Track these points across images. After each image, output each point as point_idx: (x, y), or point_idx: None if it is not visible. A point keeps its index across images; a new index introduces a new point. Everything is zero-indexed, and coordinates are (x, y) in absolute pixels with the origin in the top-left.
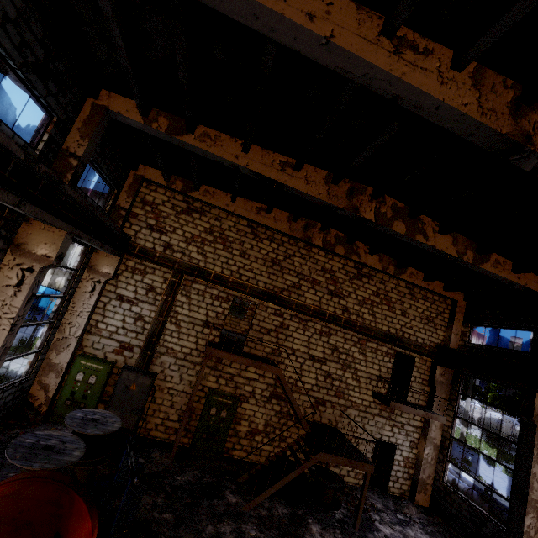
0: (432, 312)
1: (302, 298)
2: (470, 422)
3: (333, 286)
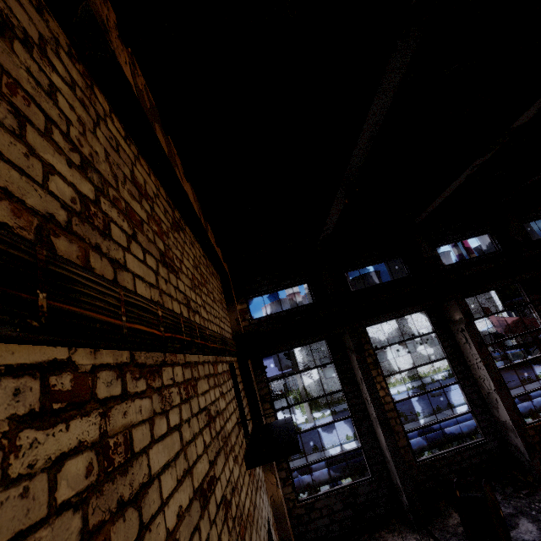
0: (220, 292)
1: (125, 279)
2: (295, 404)
3: (161, 240)
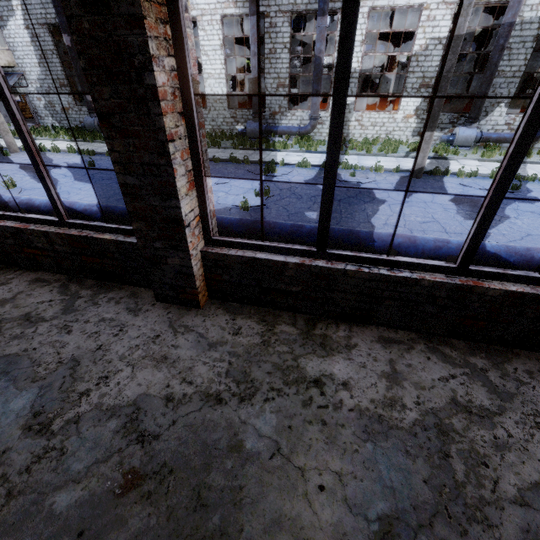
0: None
1: None
2: None
3: None
